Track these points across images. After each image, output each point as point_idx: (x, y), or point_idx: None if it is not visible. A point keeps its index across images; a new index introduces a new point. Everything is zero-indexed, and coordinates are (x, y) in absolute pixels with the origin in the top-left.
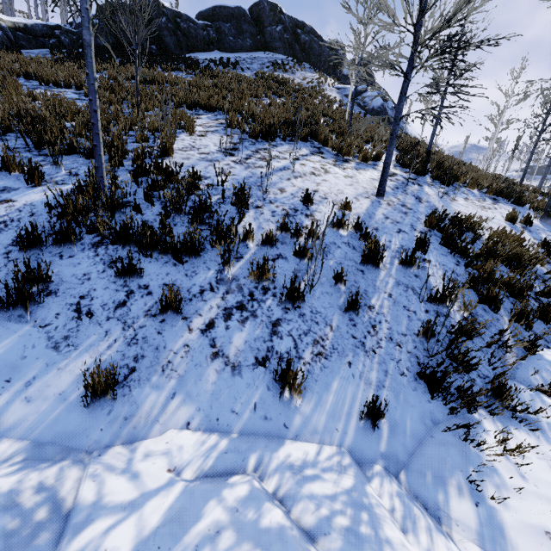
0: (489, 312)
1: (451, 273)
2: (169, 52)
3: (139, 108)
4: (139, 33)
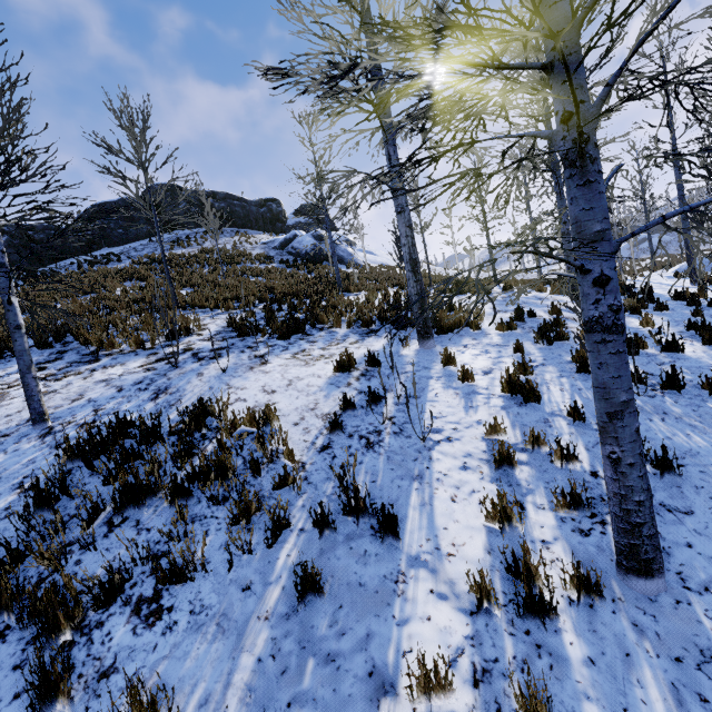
0: None
1: None
2: None
3: None
4: None
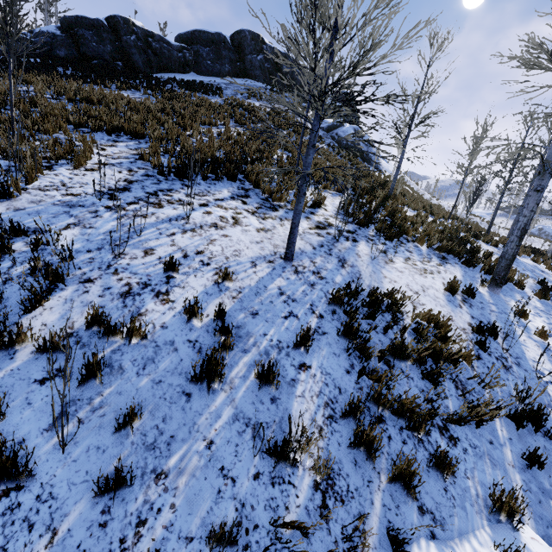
0: (360, 467)
1: (299, 417)
2: (134, 70)
3: (14, 132)
4: (12, 46)
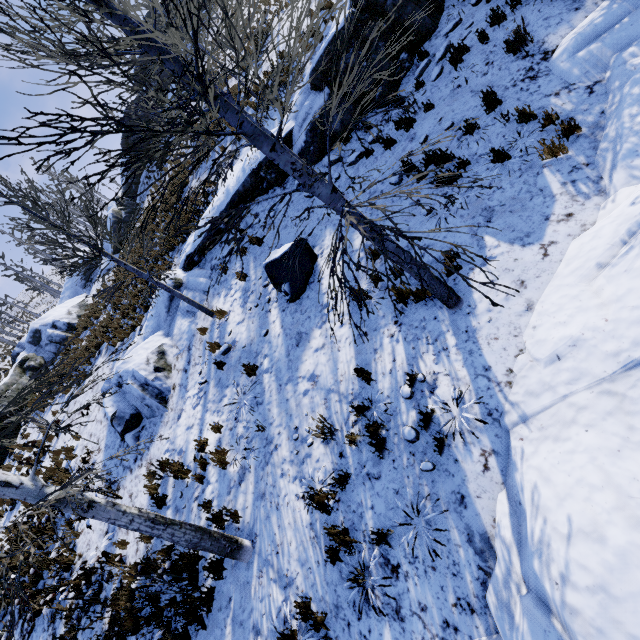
0: None
1: None
2: None
3: None
4: None
